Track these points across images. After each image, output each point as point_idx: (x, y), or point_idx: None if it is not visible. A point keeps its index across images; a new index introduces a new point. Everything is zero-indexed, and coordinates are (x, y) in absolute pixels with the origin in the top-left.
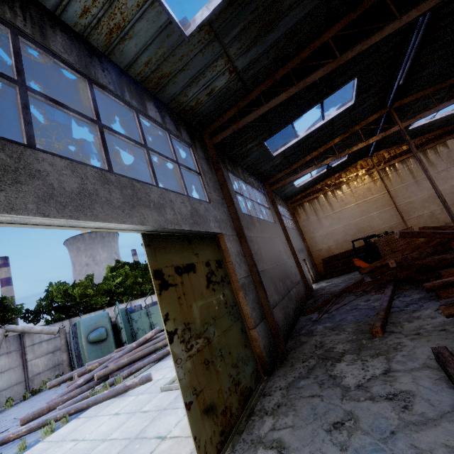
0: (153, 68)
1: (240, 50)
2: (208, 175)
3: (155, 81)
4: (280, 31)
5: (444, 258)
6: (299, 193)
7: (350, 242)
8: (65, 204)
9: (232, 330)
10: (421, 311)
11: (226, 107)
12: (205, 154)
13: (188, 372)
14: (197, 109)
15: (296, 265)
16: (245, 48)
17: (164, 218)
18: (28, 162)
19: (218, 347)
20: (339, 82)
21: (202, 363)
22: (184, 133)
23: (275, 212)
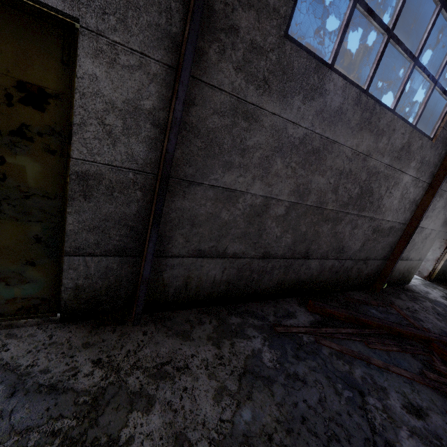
0: None
1: None
2: None
3: None
4: None
5: None
6: None
7: None
8: None
9: None
10: None
11: None
12: None
13: None
14: None
15: (400, 237)
16: None
17: None
18: None
19: None
20: None
21: None
22: None
23: None
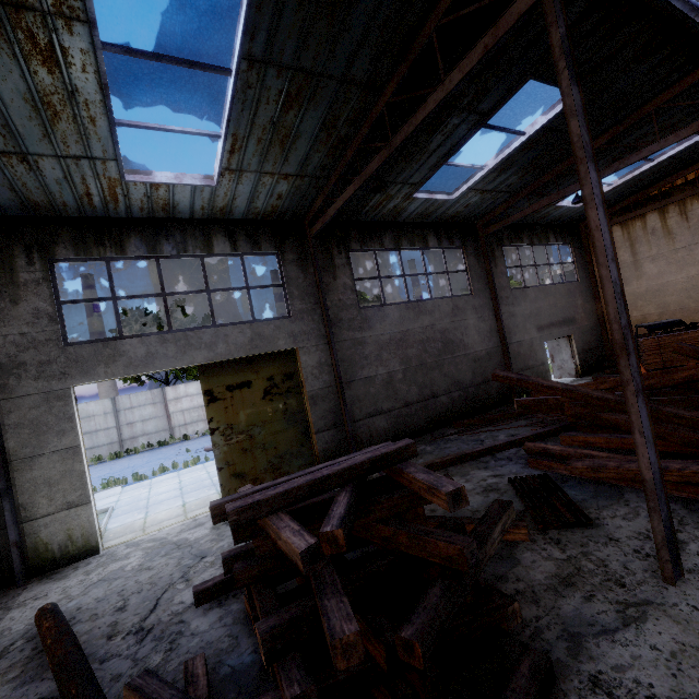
0: (210, 208)
1: (277, 164)
2: (296, 282)
3: (220, 212)
4: (309, 132)
5: (599, 416)
6: None
7: (692, 314)
8: (138, 365)
9: (286, 432)
10: (486, 470)
11: (312, 196)
12: (301, 252)
13: (224, 452)
14: (279, 210)
15: (503, 356)
16: (281, 160)
17: (215, 353)
18: (119, 348)
19: (261, 442)
20: (491, 101)
21: (240, 450)
22: (266, 243)
23: (486, 272)
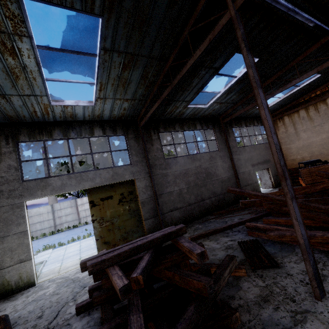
0: (92, 115)
1: (122, 94)
2: (133, 148)
3: (97, 117)
4: (135, 80)
5: (281, 208)
6: (278, 108)
7: (325, 156)
8: (57, 190)
9: (130, 220)
10: (227, 237)
11: (140, 108)
12: (136, 134)
13: (99, 231)
14: (125, 115)
15: (236, 179)
16: (124, 93)
17: (94, 183)
18: (48, 182)
19: (117, 225)
20: (219, 63)
21: (107, 230)
22: (119, 130)
23: (225, 139)
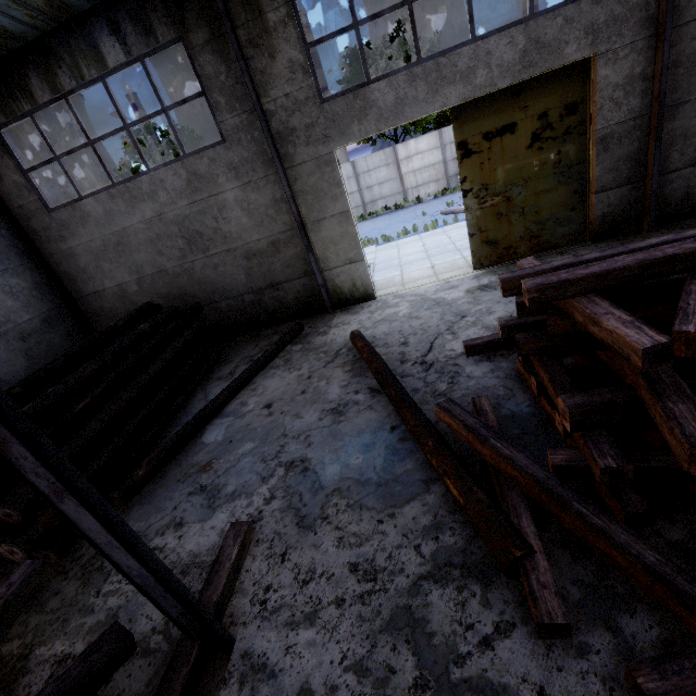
0: None
1: None
2: None
3: None
4: None
5: None
6: None
7: None
8: (388, 118)
9: (554, 192)
10: None
11: None
12: None
13: (476, 218)
14: None
15: None
16: None
17: (472, 87)
18: (368, 98)
19: (520, 205)
20: None
21: (493, 215)
22: None
23: None
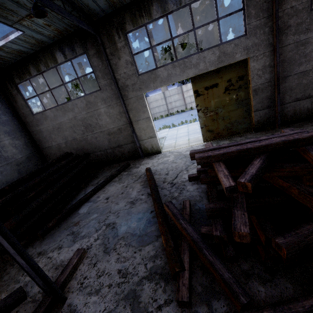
0: None
1: None
2: (254, 2)
3: None
4: None
5: None
6: None
7: None
8: (165, 81)
9: (236, 111)
10: None
11: None
12: None
13: (203, 120)
14: None
15: None
16: None
17: (198, 70)
18: (157, 74)
19: (222, 116)
20: None
21: (211, 119)
22: None
23: None
